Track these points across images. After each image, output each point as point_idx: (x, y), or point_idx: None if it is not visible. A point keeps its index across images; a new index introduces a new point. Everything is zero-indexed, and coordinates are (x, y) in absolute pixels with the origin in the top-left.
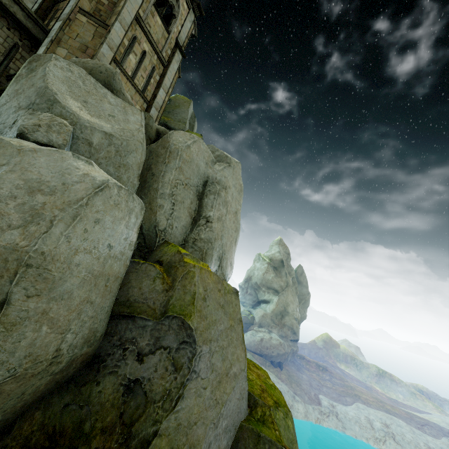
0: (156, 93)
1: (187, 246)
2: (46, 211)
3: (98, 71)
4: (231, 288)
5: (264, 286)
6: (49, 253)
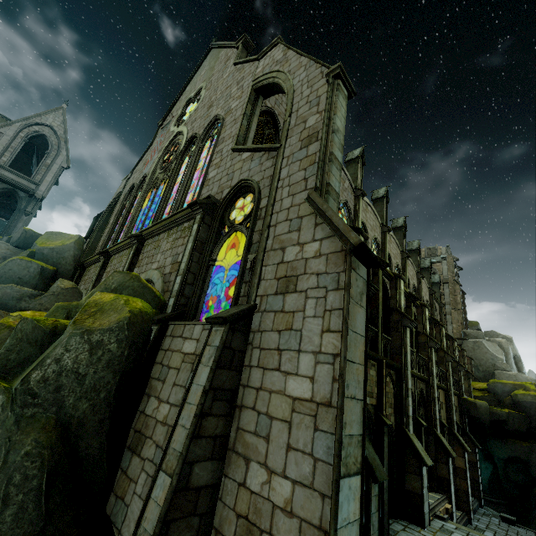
0: (465, 317)
1: None
2: None
3: (479, 334)
4: None
5: None
6: None
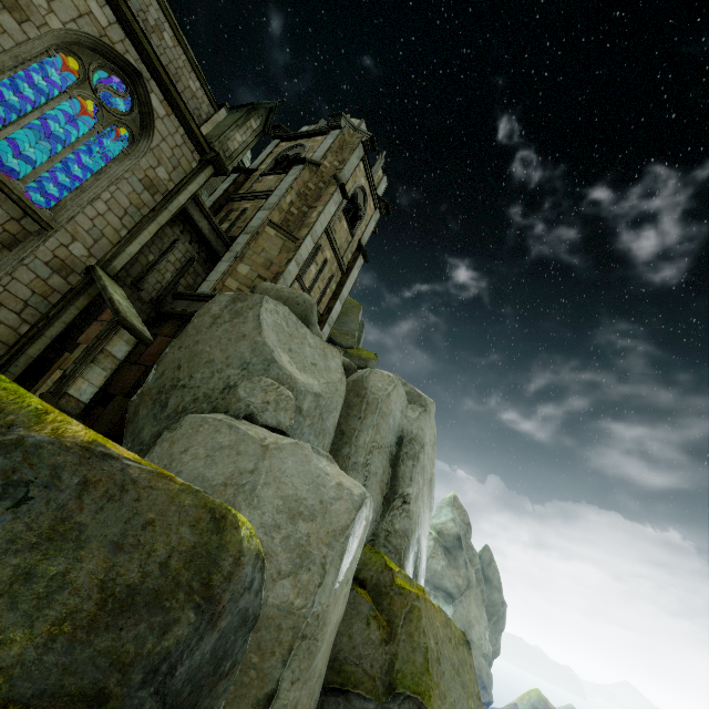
0: (331, 306)
1: (378, 543)
2: (313, 548)
3: (295, 302)
4: (460, 633)
5: (428, 583)
6: (322, 615)
